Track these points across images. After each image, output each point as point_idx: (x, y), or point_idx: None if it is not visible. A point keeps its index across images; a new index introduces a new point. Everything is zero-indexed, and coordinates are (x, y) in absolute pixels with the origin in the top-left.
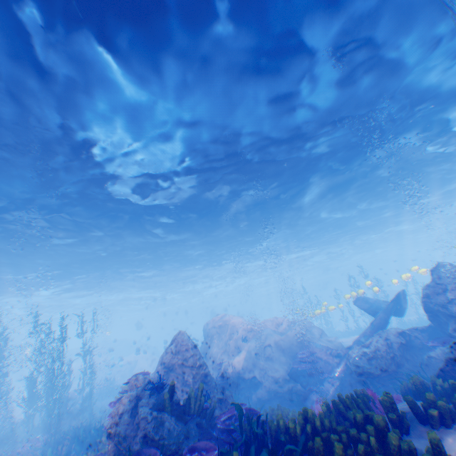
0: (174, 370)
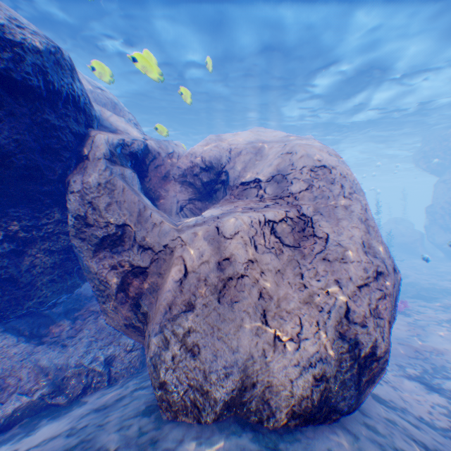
0: None
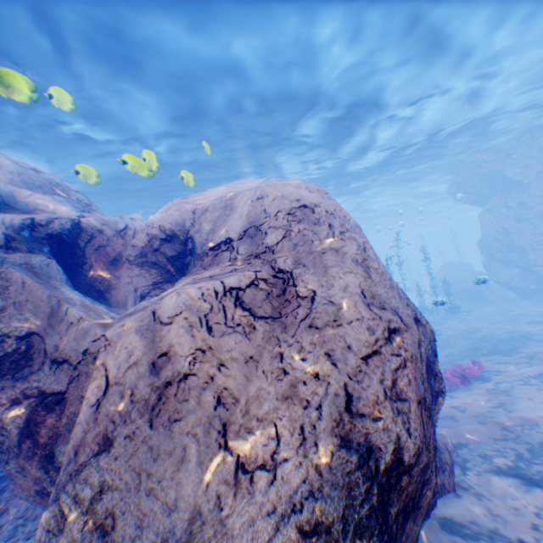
0: None
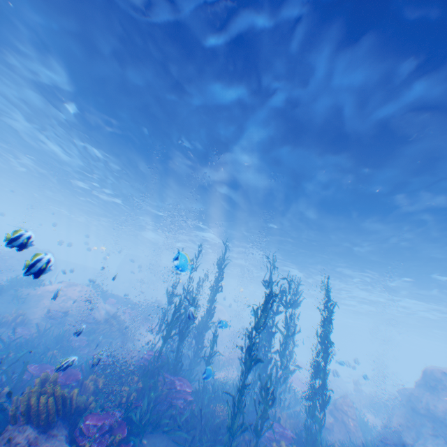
0: None
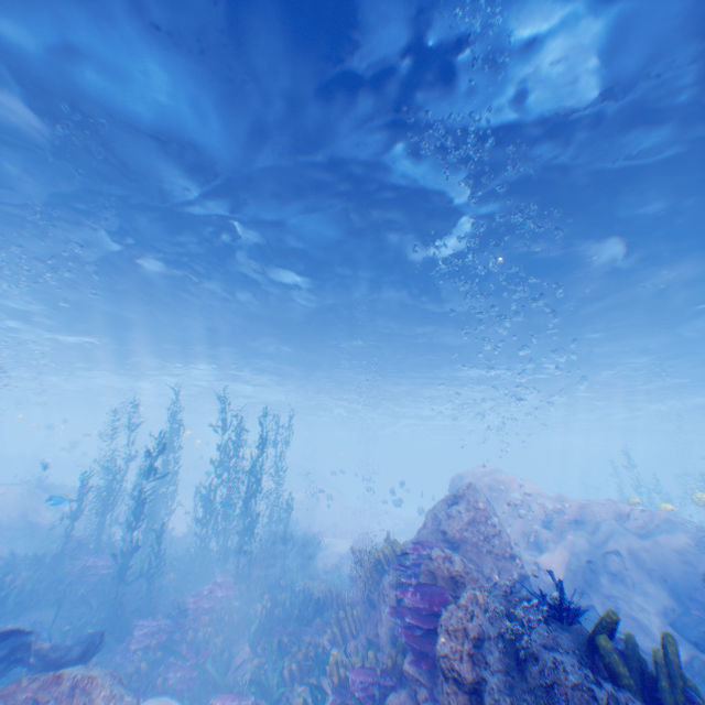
0: (460, 551)
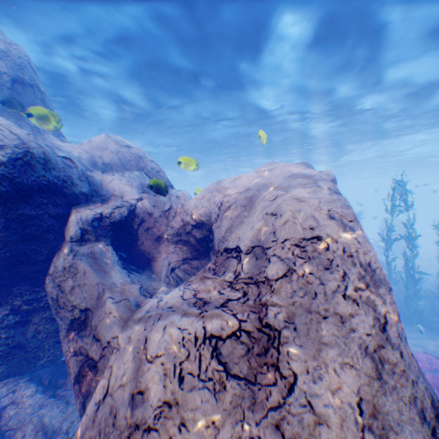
0: None
